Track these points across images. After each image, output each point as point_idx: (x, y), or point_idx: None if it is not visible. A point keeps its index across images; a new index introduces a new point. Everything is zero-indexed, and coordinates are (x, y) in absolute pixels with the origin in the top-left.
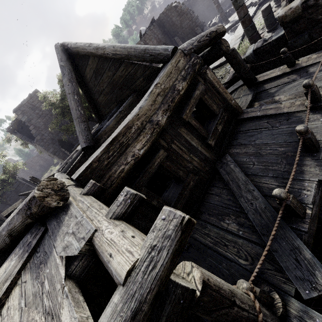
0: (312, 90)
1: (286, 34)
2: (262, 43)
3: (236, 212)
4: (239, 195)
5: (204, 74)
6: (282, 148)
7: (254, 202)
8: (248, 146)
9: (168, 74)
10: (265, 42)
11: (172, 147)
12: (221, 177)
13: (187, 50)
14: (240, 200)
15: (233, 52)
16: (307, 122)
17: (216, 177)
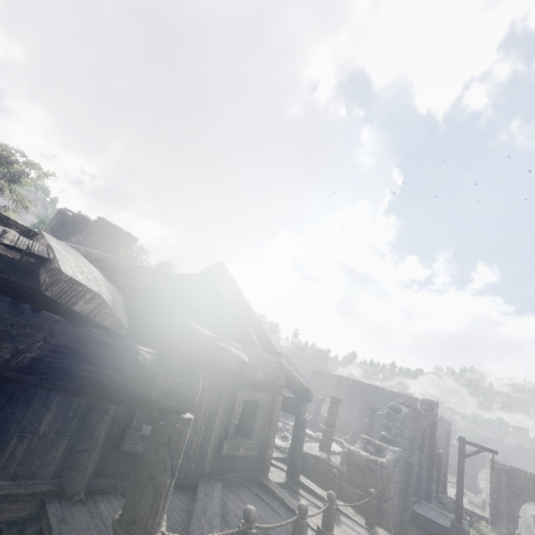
0: (331, 507)
1: (345, 471)
2: (326, 458)
3: (177, 529)
4: (197, 517)
5: (277, 395)
6: (272, 532)
7: (207, 534)
8: (245, 503)
9: (262, 357)
10: (328, 460)
11: (206, 395)
12: (191, 494)
13: (284, 367)
14: (194, 521)
15: (304, 422)
16: (311, 515)
17: (187, 490)
